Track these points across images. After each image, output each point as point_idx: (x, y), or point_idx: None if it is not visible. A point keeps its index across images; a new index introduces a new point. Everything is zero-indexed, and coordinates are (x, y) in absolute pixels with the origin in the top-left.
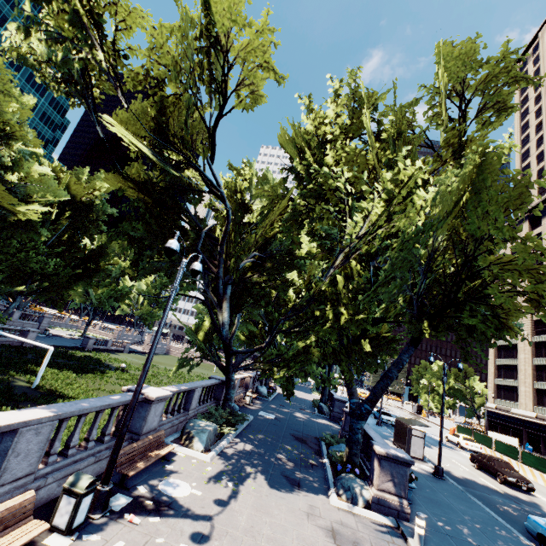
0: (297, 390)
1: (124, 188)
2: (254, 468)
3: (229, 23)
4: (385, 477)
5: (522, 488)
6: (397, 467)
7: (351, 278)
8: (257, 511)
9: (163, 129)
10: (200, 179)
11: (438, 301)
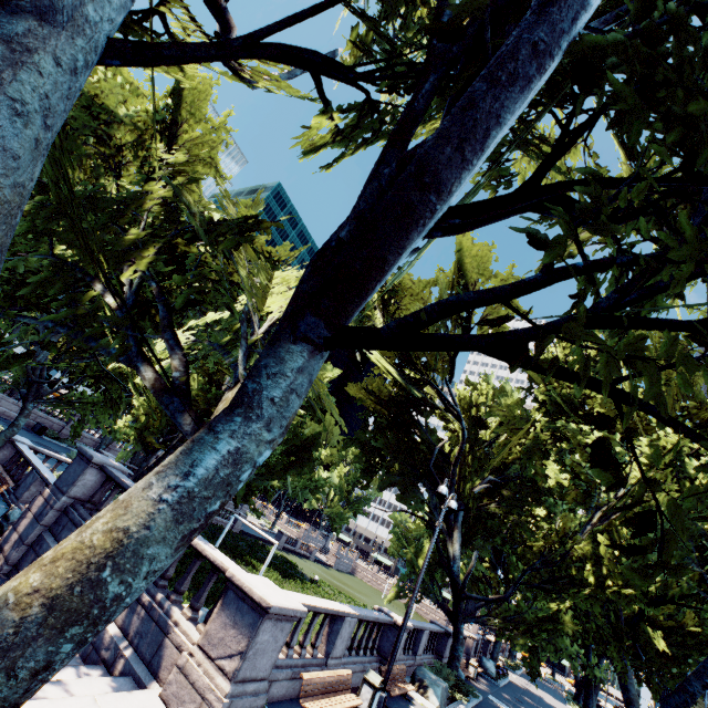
0: (539, 688)
1: (365, 399)
2: None
3: (477, 276)
4: None
5: None
6: None
7: (615, 538)
8: None
9: (408, 353)
10: (437, 396)
11: None
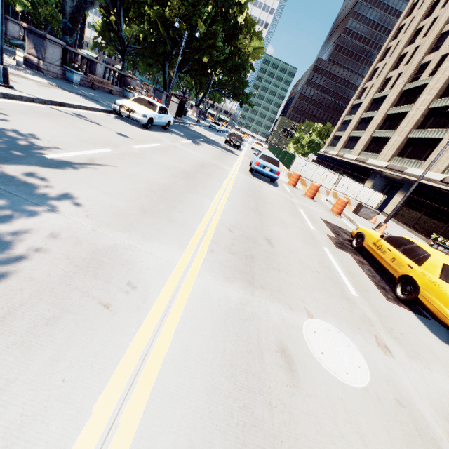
0: None
1: None
2: None
3: None
4: (31, 46)
5: (231, 144)
6: (39, 40)
7: None
8: None
9: None
10: None
11: None
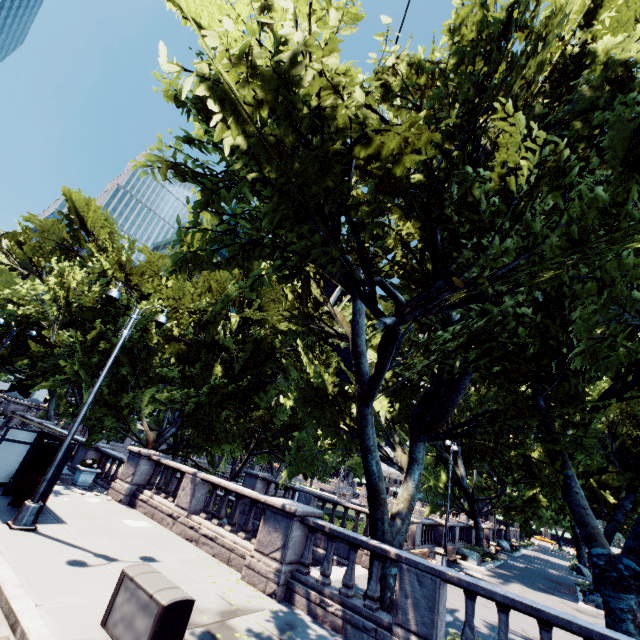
0: (548, 555)
1: None
2: (516, 580)
3: None
4: None
5: None
6: None
7: None
8: (524, 591)
9: None
10: None
11: (639, 455)
